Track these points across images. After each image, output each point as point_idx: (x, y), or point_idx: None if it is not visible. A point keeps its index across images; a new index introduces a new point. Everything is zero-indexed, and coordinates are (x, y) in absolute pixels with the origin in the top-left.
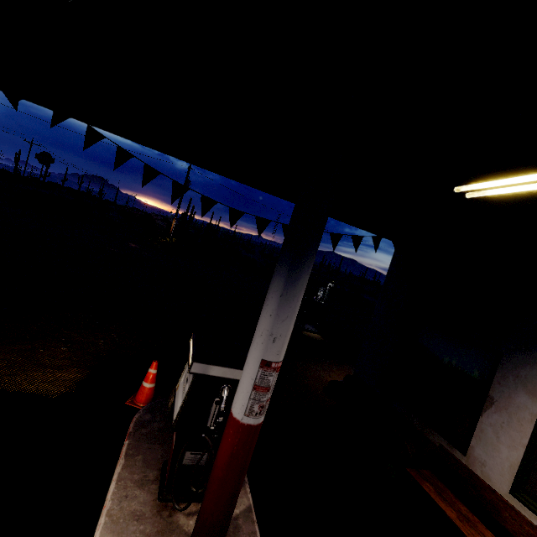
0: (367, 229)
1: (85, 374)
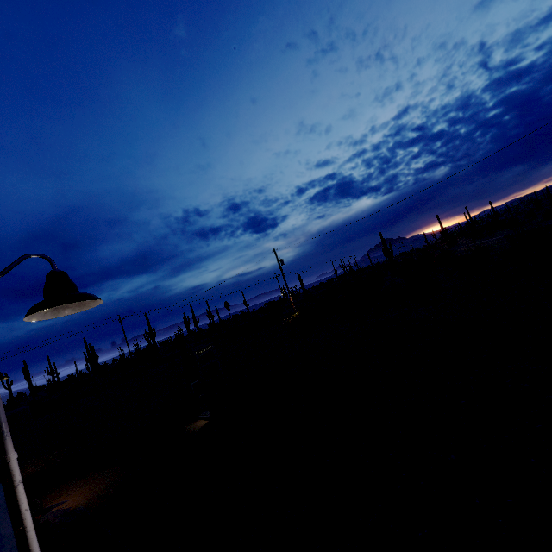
0: None
1: None
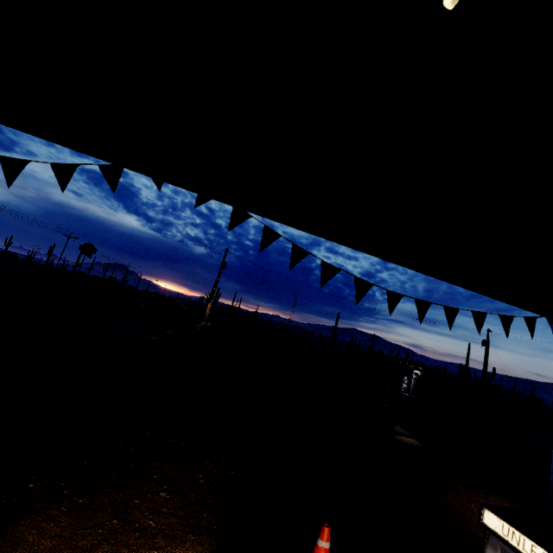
0: (532, 307)
1: (207, 546)
